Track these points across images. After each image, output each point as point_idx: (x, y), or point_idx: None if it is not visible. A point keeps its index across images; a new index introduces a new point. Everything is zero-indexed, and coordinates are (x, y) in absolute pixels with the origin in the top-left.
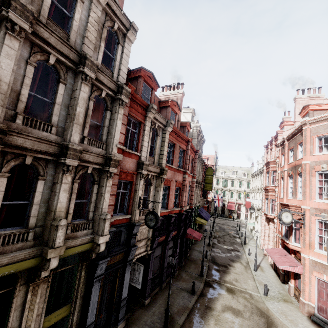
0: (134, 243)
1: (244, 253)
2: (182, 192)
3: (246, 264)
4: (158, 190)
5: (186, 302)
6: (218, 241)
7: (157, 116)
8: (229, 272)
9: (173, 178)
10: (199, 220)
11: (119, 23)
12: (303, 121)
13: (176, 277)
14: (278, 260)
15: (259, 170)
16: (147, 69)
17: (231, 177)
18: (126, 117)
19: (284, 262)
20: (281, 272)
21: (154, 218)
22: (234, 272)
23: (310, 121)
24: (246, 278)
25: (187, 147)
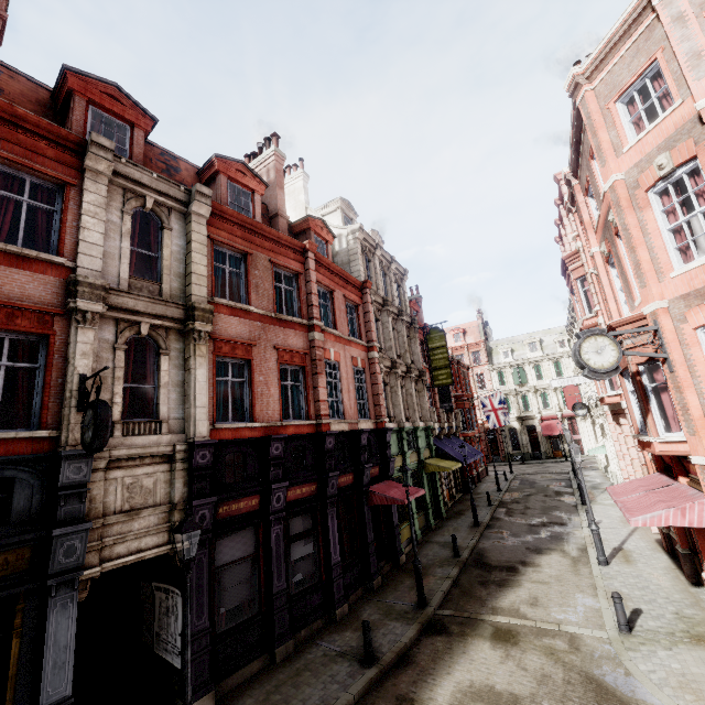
0: (76, 516)
1: (578, 526)
2: (313, 379)
3: (580, 552)
4: (189, 367)
5: (334, 692)
6: (507, 511)
7: (136, 175)
8: (516, 583)
9: (264, 339)
10: (435, 462)
11: None
12: (569, 83)
13: (339, 621)
14: (635, 506)
15: (570, 307)
16: (90, 75)
17: (530, 357)
18: None
19: (651, 504)
20: (679, 550)
21: (92, 417)
22: (534, 580)
23: (586, 71)
24: (569, 589)
25: (306, 266)
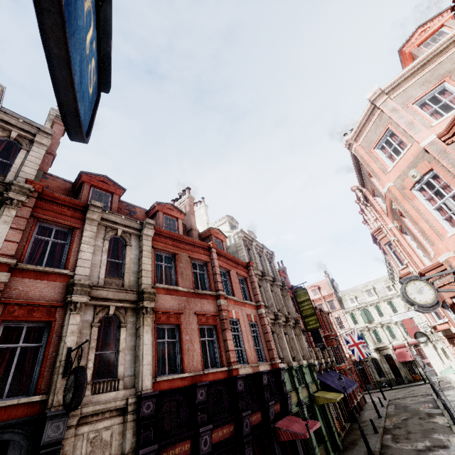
0: None
1: None
2: (222, 333)
3: None
4: (139, 334)
5: None
6: (393, 437)
7: (113, 218)
8: None
9: (188, 308)
10: (322, 395)
11: (19, 131)
12: (345, 144)
13: None
14: None
15: (386, 263)
16: (93, 173)
17: (370, 300)
18: (24, 220)
19: None
20: None
21: (73, 381)
22: None
23: (353, 138)
24: None
25: (211, 257)
